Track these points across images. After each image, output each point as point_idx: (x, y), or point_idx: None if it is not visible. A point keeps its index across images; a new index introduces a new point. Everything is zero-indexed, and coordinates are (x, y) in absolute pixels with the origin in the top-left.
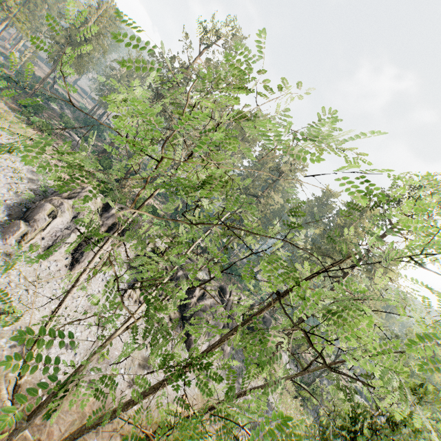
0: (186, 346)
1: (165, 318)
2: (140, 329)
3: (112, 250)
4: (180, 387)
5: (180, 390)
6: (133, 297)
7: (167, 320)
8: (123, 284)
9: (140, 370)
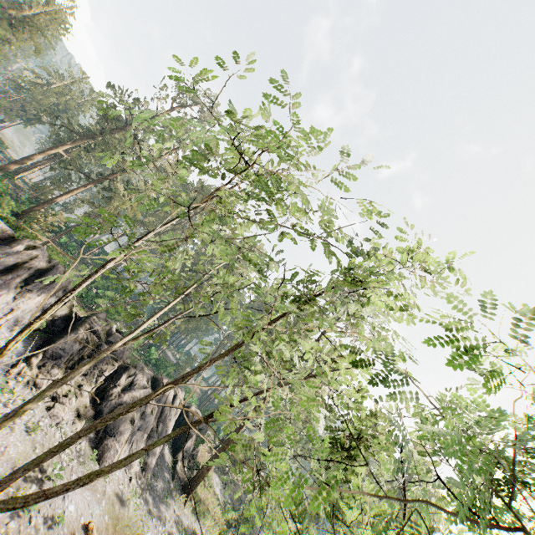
0: (97, 456)
1: (71, 413)
2: (30, 424)
3: (5, 302)
4: (84, 512)
5: (84, 516)
6: (25, 376)
7: (72, 416)
8: (11, 356)
9: (25, 484)
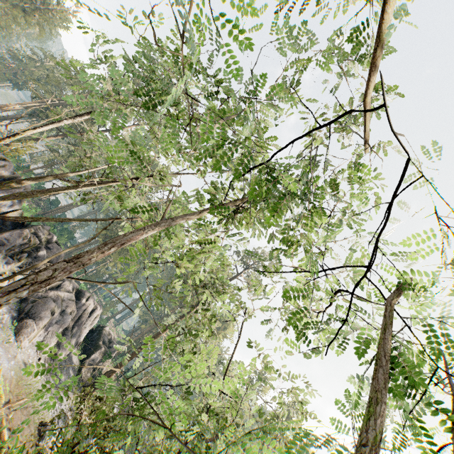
0: (15, 329)
1: None
2: None
3: None
4: None
5: None
6: None
7: None
8: None
9: None
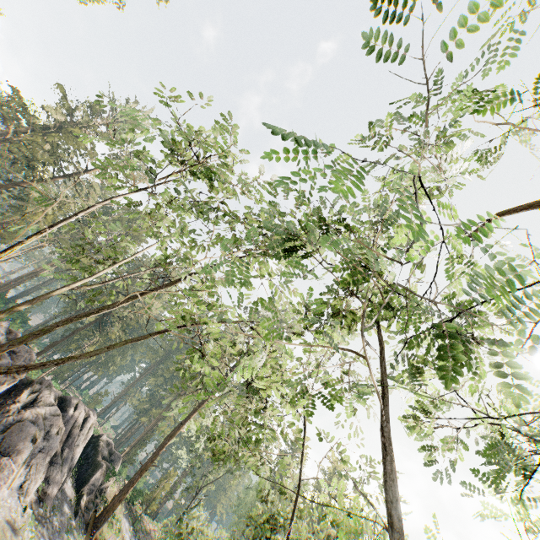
0: None
1: None
2: None
3: None
4: None
5: None
6: None
7: None
8: None
9: None
